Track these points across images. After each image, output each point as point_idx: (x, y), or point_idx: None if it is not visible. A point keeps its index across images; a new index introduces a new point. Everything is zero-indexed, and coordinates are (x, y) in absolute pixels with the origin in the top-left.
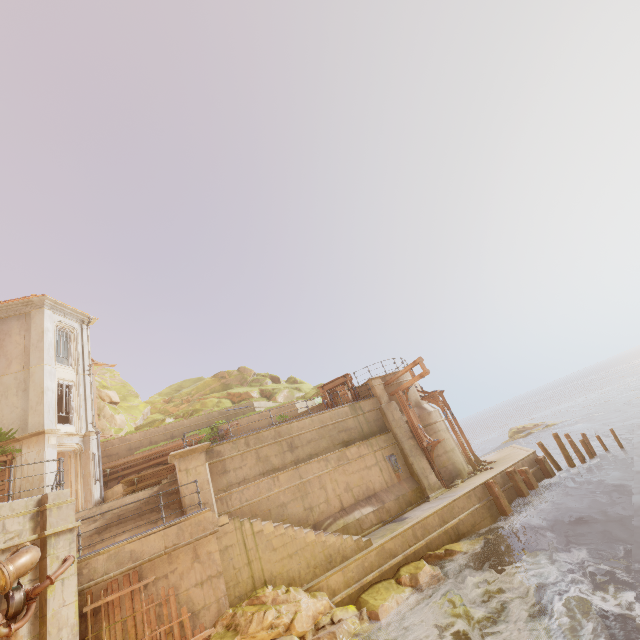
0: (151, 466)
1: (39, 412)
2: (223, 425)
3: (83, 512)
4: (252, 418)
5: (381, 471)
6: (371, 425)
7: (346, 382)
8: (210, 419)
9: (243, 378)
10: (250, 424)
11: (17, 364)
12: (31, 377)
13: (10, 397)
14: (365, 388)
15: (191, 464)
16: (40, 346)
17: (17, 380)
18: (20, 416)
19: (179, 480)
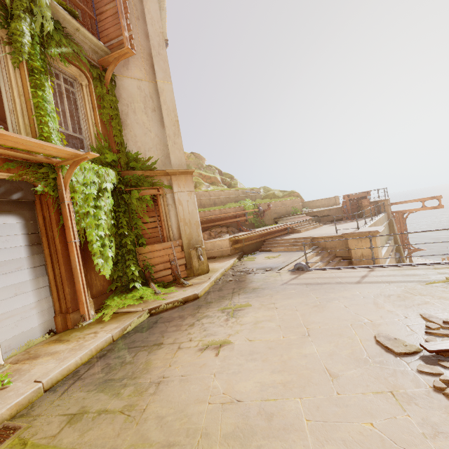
0: (213, 226)
1: (178, 146)
2: (259, 204)
3: (291, 267)
4: (277, 204)
5: (394, 262)
6: (387, 231)
7: (363, 196)
8: (238, 195)
9: (200, 163)
10: (276, 208)
11: (136, 67)
12: (161, 95)
13: (138, 112)
14: (374, 204)
15: (378, 242)
16: (163, 54)
17: (141, 91)
18: (155, 143)
19: (376, 254)
